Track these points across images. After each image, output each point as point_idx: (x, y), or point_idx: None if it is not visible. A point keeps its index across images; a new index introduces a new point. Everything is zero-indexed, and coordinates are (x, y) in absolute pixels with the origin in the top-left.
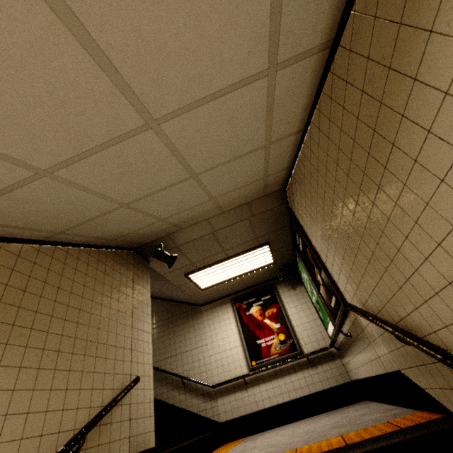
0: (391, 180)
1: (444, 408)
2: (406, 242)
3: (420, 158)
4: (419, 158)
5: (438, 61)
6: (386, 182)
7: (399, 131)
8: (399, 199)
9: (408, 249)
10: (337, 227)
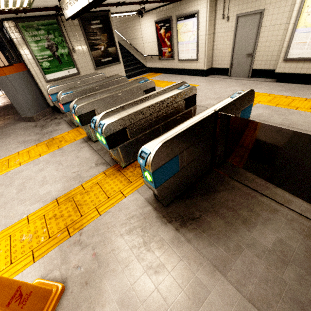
0: (128, 23)
1: (122, 45)
2: (126, 29)
3: (130, 25)
4: (130, 25)
5: (133, 22)
6: (127, 23)
7: (130, 21)
8: (128, 25)
9: (126, 29)
10: (119, 18)
